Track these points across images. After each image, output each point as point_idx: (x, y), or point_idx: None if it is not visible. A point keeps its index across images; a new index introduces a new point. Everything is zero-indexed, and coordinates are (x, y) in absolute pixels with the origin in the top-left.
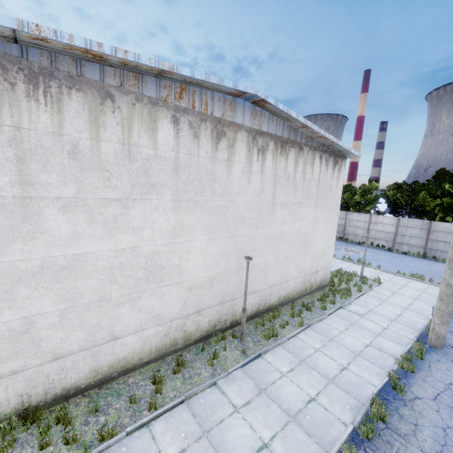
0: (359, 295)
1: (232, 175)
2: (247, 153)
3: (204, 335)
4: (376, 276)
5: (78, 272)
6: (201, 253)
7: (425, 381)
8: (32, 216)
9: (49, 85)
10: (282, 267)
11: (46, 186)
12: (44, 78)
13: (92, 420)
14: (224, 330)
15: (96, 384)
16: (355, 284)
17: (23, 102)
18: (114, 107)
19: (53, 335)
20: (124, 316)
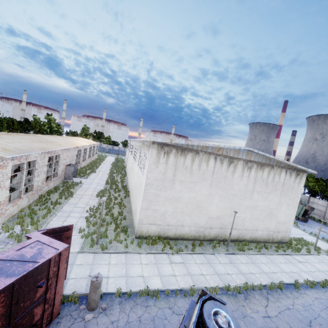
0: (306, 254)
1: (234, 177)
2: (242, 169)
3: (211, 239)
4: None
5: (179, 201)
6: (216, 205)
7: (316, 292)
8: (173, 184)
9: (185, 152)
10: (254, 222)
11: (178, 176)
12: (184, 150)
13: (175, 247)
14: (220, 241)
15: (174, 239)
16: (307, 248)
17: (179, 156)
18: (198, 155)
19: (169, 218)
20: (186, 219)
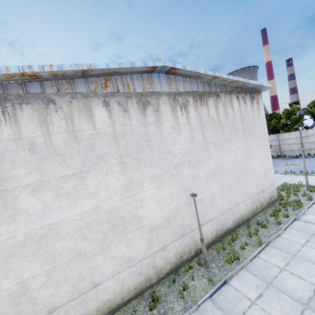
0: (311, 204)
1: (163, 132)
2: (171, 111)
3: (173, 267)
4: None
5: (55, 237)
6: (153, 199)
7: None
8: (11, 203)
9: (5, 106)
10: (228, 194)
11: (17, 178)
12: (0, 102)
13: None
14: (191, 259)
15: None
16: (304, 194)
17: None
18: (56, 108)
19: (45, 293)
20: (99, 265)
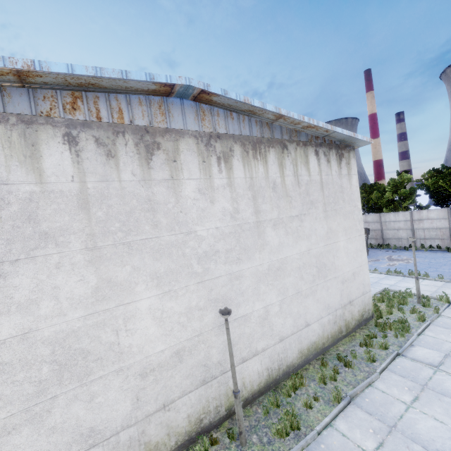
0: (423, 328)
1: (183, 198)
2: (201, 164)
3: (183, 441)
4: (440, 291)
5: None
6: (152, 316)
7: None
8: None
9: None
10: (294, 307)
11: None
12: None
13: None
14: (218, 424)
15: None
16: (413, 310)
17: None
18: None
19: None
20: (22, 447)
